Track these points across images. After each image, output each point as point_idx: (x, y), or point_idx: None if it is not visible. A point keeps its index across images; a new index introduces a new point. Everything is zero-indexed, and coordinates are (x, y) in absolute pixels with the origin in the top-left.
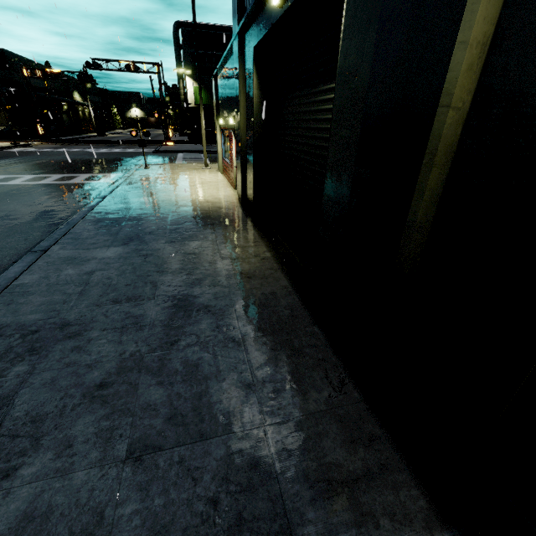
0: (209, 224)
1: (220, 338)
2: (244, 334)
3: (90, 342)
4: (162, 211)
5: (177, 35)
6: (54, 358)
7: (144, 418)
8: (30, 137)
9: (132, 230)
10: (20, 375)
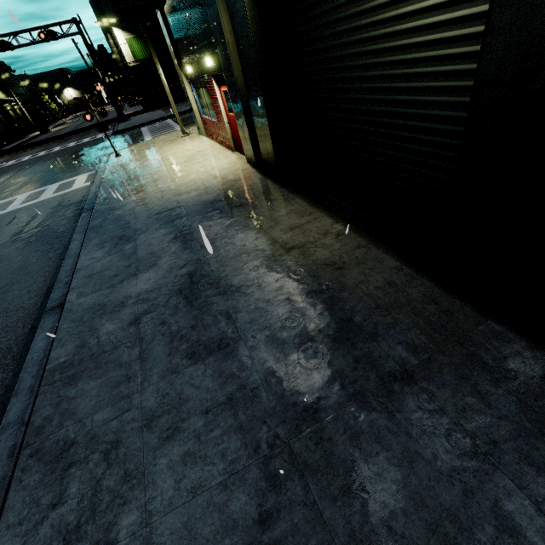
0: (237, 206)
1: (374, 380)
2: (402, 363)
3: (201, 440)
4: (169, 206)
5: None
6: (168, 485)
7: None
8: None
9: (151, 243)
10: (136, 533)
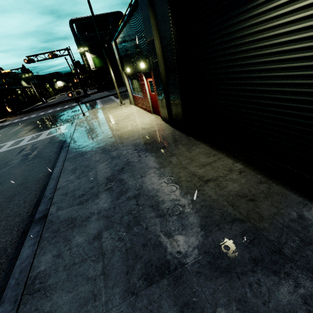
0: (161, 147)
1: None
2: None
3: None
4: (116, 146)
5: (73, 28)
6: None
7: None
8: (4, 115)
9: (106, 171)
10: None
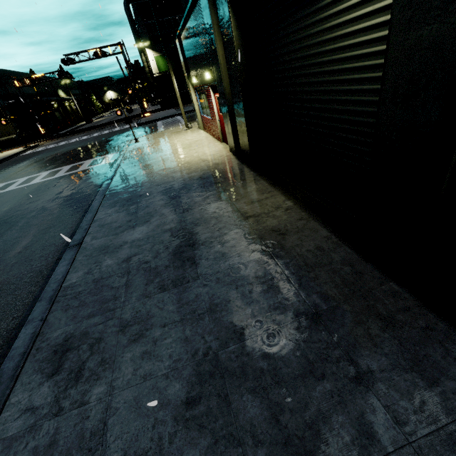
0: (215, 183)
1: (290, 317)
2: (315, 307)
3: (157, 344)
4: (166, 180)
5: (129, 11)
6: (128, 371)
7: (255, 446)
8: (36, 139)
9: (148, 206)
10: (102, 399)
